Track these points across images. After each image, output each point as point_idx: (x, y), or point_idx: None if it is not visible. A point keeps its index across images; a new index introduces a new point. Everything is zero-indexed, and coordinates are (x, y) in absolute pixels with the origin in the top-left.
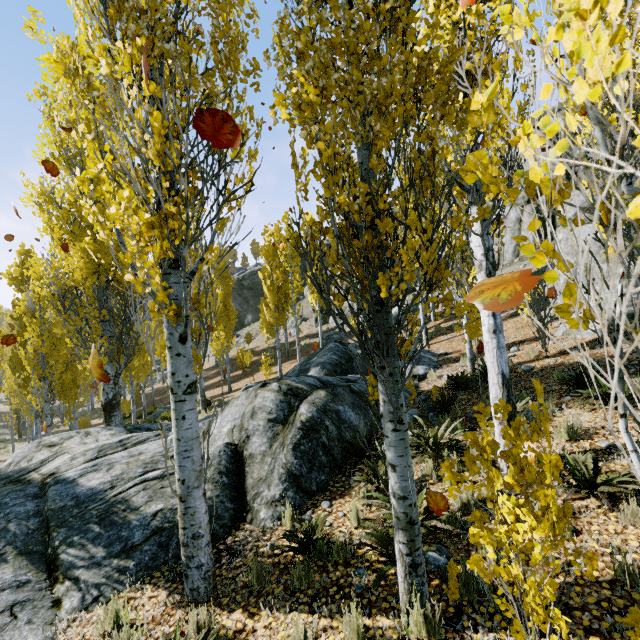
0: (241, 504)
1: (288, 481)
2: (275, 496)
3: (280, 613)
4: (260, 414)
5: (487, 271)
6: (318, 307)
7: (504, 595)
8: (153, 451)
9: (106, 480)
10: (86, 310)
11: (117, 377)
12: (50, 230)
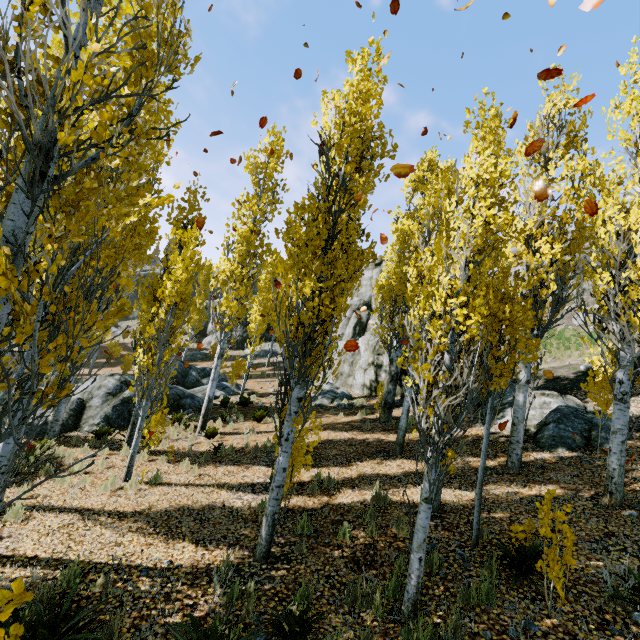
0: (76, 425)
1: (104, 419)
2: (95, 423)
3: (81, 448)
4: (103, 388)
5: (218, 356)
6: (191, 330)
7: (156, 451)
8: None
9: None
10: None
11: None
12: None
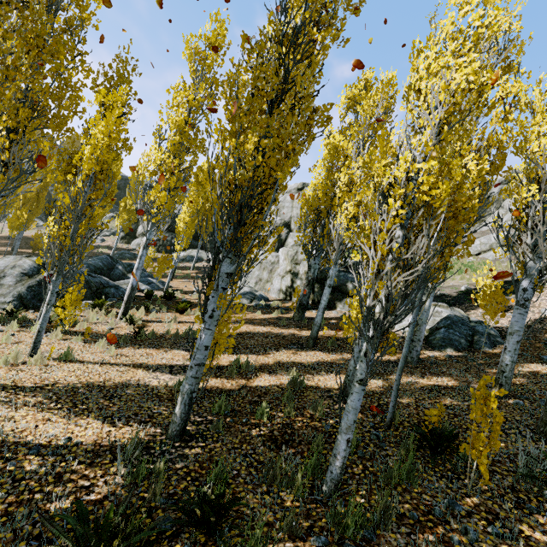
0: None
1: (17, 298)
2: (6, 301)
3: None
4: (18, 268)
5: (144, 247)
6: (120, 230)
7: (71, 332)
8: None
9: None
10: None
11: None
12: None
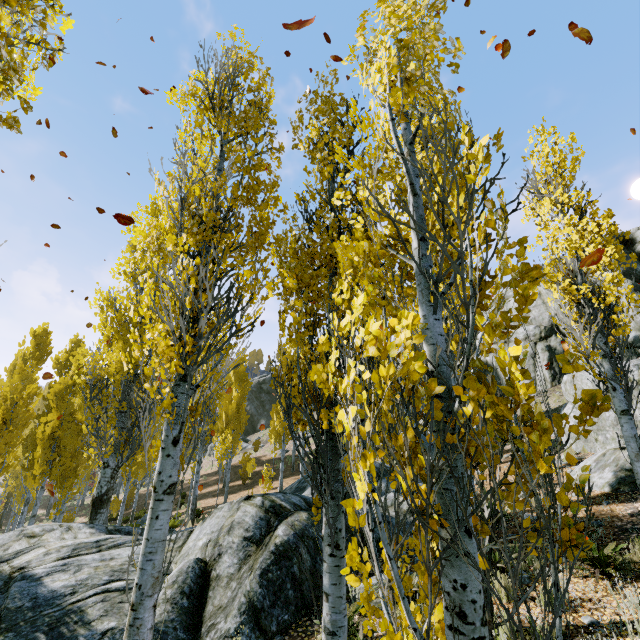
0: (194, 636)
1: (247, 613)
2: (230, 630)
3: None
4: (237, 530)
5: None
6: None
7: None
8: (125, 558)
9: (70, 583)
10: (109, 400)
11: (116, 470)
12: (103, 327)
